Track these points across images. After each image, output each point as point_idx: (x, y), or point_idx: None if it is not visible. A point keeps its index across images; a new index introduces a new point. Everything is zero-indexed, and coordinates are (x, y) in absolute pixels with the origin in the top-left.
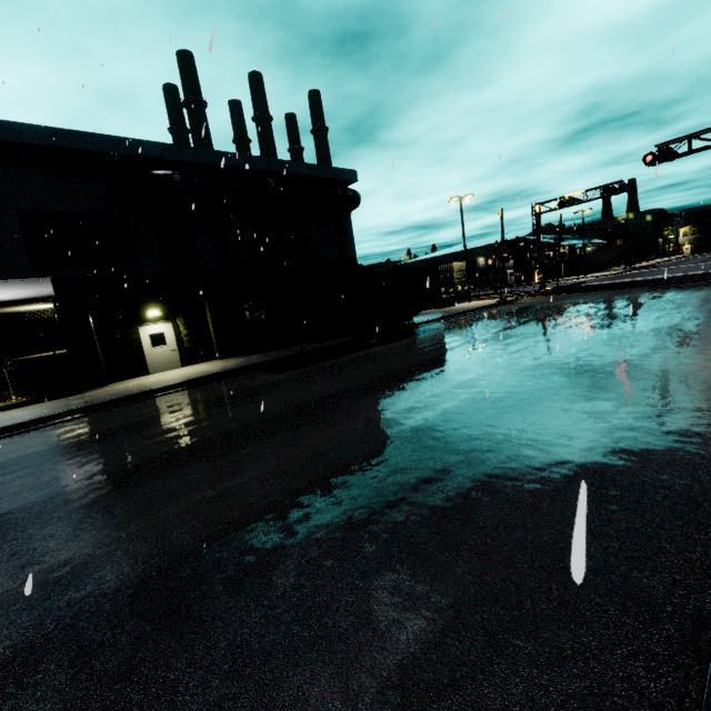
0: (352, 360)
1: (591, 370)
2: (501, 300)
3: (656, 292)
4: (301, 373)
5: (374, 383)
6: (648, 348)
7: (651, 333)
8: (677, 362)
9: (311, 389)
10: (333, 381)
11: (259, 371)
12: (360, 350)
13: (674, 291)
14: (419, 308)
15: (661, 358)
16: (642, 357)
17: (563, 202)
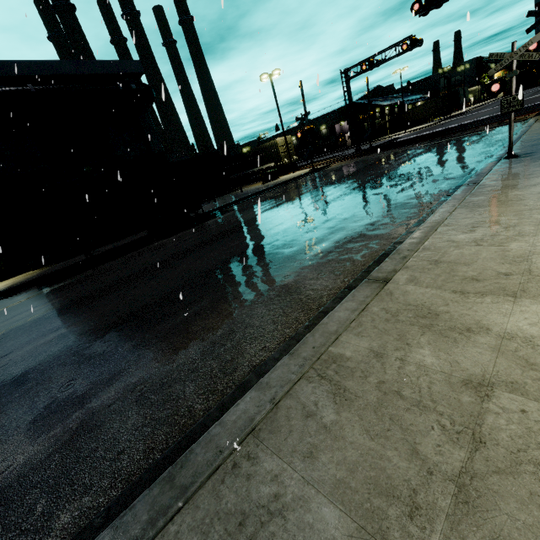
0: (113, 265)
1: (232, 280)
2: (312, 169)
3: (427, 147)
4: (52, 289)
5: (64, 308)
6: (322, 235)
7: (353, 210)
8: (311, 263)
9: (15, 319)
10: (48, 304)
11: (37, 286)
12: (141, 248)
13: (441, 144)
14: (203, 196)
15: (309, 254)
16: (298, 252)
17: (365, 65)
